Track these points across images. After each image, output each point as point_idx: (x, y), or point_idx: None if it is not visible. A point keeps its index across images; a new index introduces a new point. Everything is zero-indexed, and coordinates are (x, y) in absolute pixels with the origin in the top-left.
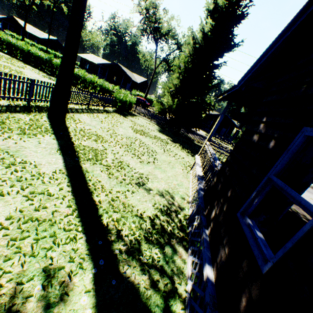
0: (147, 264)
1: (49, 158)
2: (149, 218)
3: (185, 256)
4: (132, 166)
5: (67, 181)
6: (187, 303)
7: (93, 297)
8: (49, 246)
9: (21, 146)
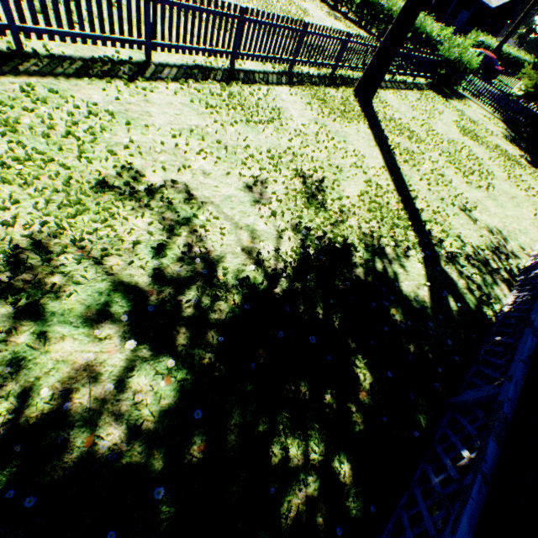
0: (465, 275)
1: (369, 151)
2: (471, 246)
3: (506, 293)
4: (454, 184)
5: (389, 180)
6: (499, 315)
7: (423, 268)
8: (390, 224)
9: (345, 133)
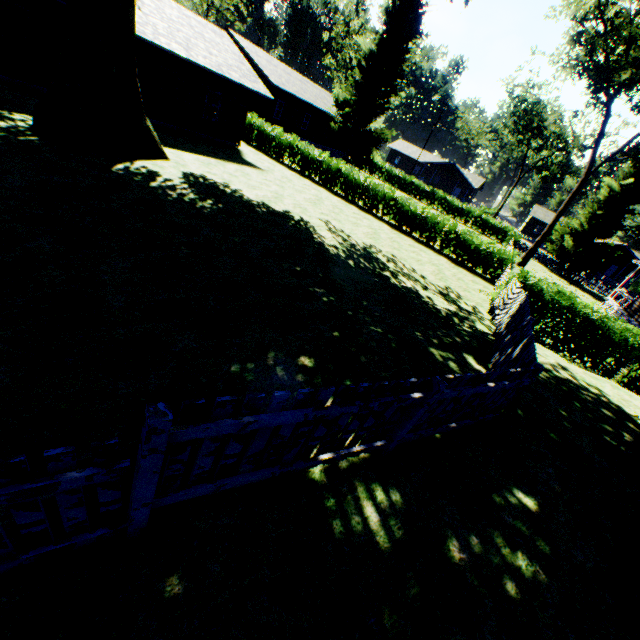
0: None
1: None
2: None
3: None
4: None
5: None
6: None
7: None
8: None
9: None
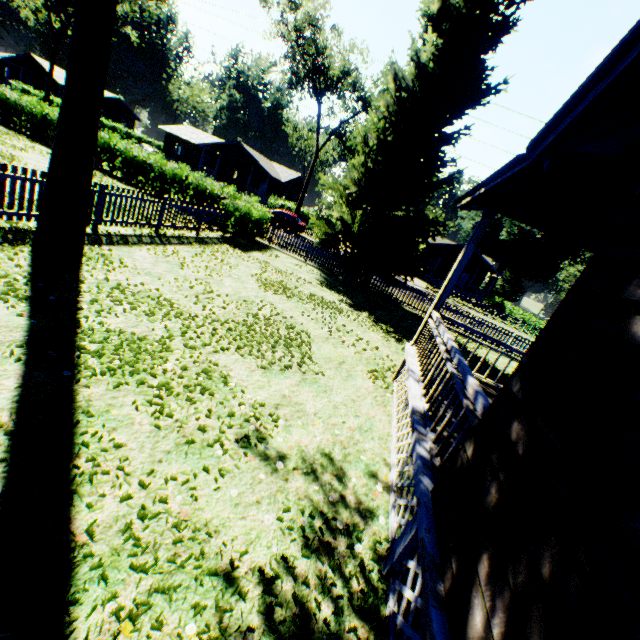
0: None
1: None
2: (260, 577)
3: None
4: (237, 380)
5: None
6: None
7: None
8: None
9: None
